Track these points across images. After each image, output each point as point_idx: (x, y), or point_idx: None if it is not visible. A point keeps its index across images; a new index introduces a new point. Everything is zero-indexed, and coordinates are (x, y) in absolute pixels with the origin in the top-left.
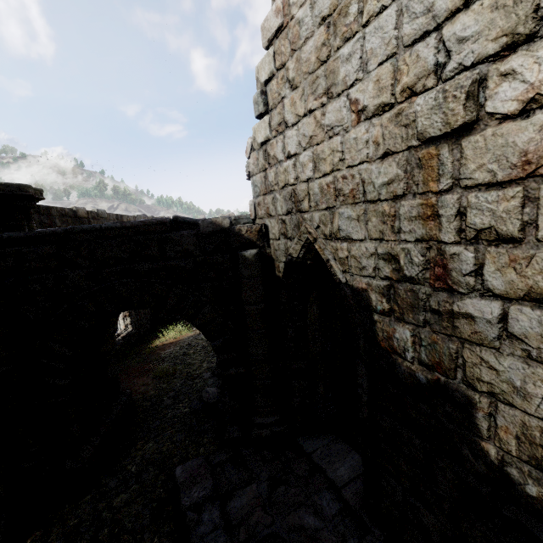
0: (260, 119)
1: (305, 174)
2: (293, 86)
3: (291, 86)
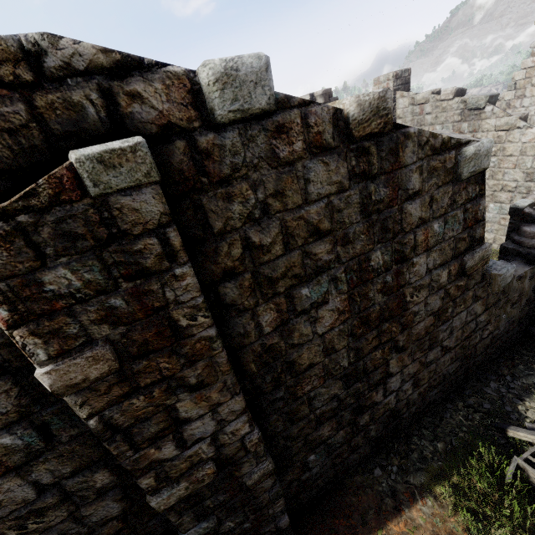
0: (508, 91)
1: (530, 114)
2: (532, 86)
3: (532, 86)
